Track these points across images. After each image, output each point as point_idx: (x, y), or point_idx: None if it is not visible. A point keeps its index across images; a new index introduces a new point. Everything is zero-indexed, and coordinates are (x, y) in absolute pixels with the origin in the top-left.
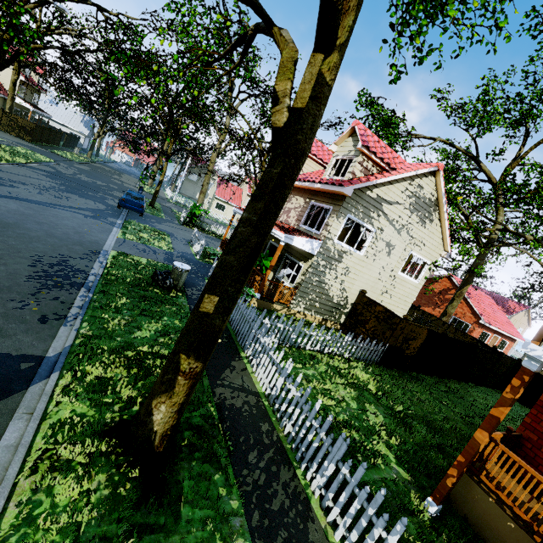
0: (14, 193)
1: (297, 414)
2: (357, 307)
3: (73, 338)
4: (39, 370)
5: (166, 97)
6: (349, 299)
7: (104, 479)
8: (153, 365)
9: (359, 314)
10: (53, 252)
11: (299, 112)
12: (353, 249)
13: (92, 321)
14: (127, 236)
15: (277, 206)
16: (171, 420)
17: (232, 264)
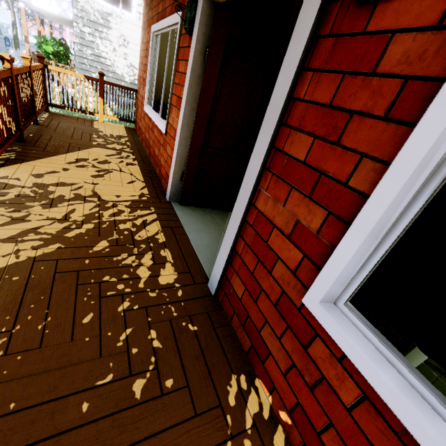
0: None
1: None
2: None
3: None
4: None
5: None
6: None
7: None
8: None
9: None
10: None
11: None
12: (118, 10)
13: None
14: None
15: None
16: None
17: None
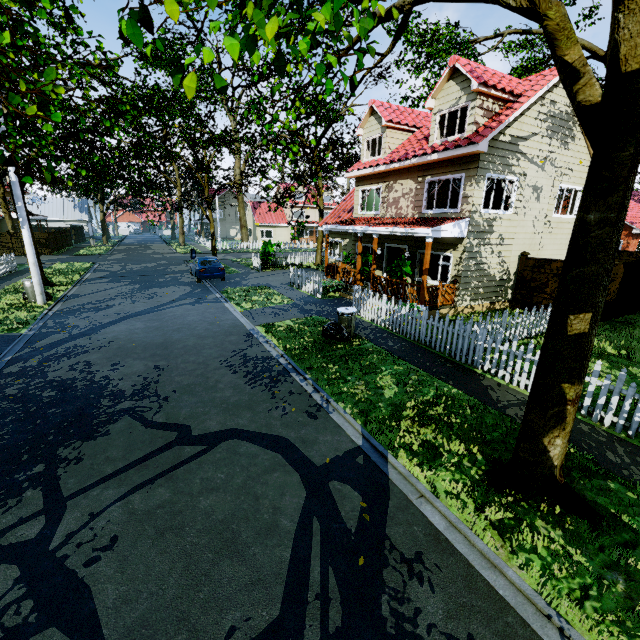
0: (121, 312)
1: (616, 402)
2: (524, 274)
3: (353, 420)
4: (372, 459)
5: (186, 135)
6: (510, 269)
7: (543, 523)
8: (436, 415)
9: (529, 281)
10: (226, 352)
11: (637, 75)
12: (501, 212)
13: (340, 399)
14: (244, 306)
15: (631, 191)
16: (564, 450)
17: (596, 273)
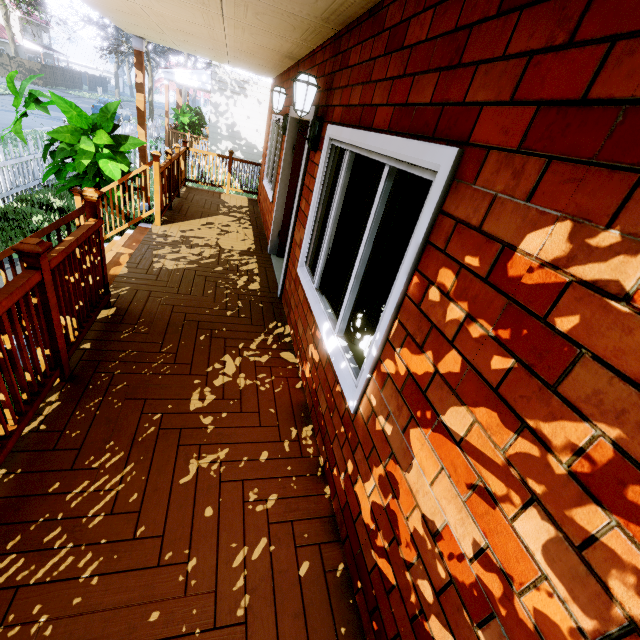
0: None
1: None
2: None
3: None
4: None
5: None
6: None
7: None
8: None
9: None
10: None
11: None
12: (255, 77)
13: None
14: None
15: None
16: None
17: None
